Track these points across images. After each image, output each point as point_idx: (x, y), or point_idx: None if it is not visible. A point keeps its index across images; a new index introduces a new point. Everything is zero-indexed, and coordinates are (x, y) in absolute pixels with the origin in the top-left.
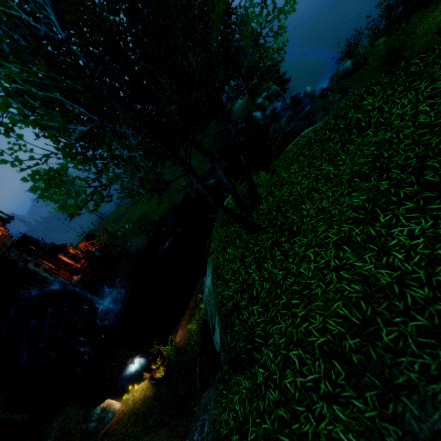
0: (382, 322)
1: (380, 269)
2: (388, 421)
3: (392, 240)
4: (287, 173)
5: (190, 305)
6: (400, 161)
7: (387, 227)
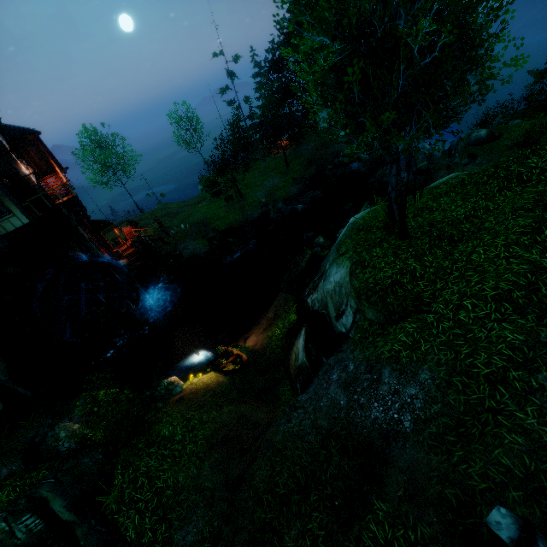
0: (542, 284)
1: (543, 259)
2: (543, 326)
3: None
4: (436, 203)
5: (267, 316)
6: None
7: None
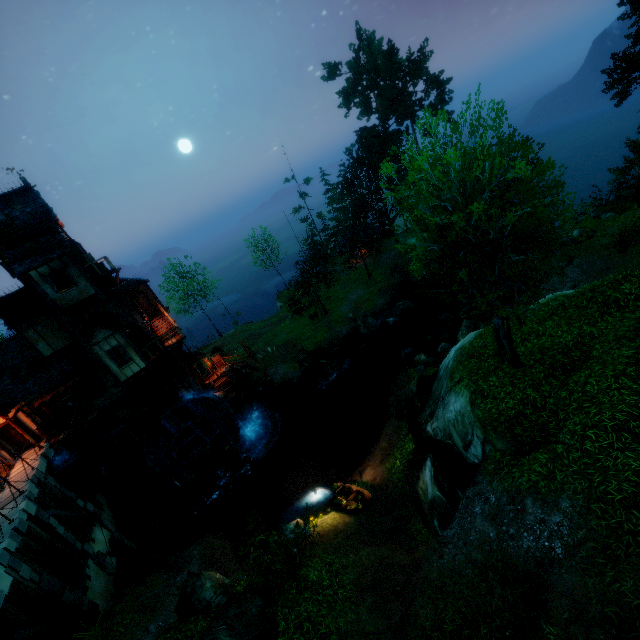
0: None
1: None
2: None
3: None
4: (542, 327)
5: (381, 446)
6: None
7: None
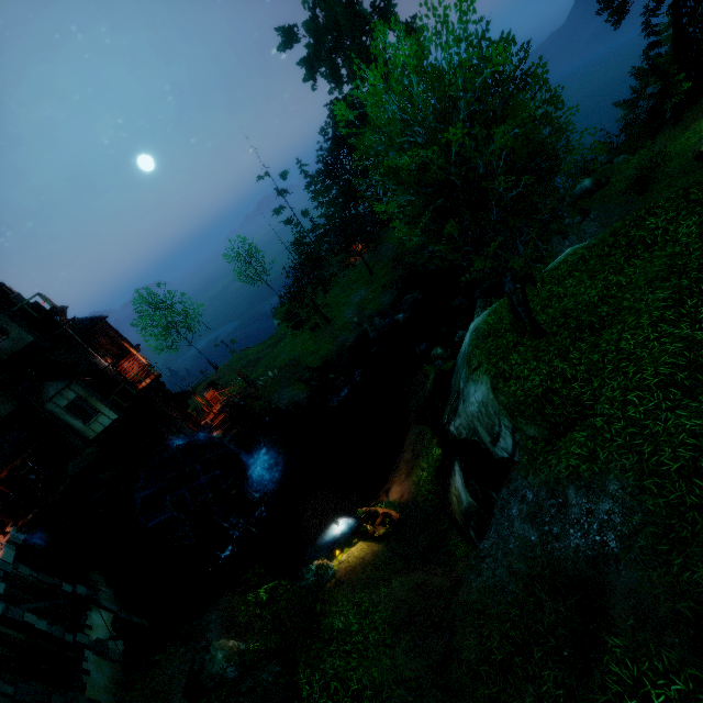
0: None
1: (695, 332)
2: None
3: (700, 314)
4: (562, 288)
5: (405, 458)
6: (695, 266)
7: (695, 307)
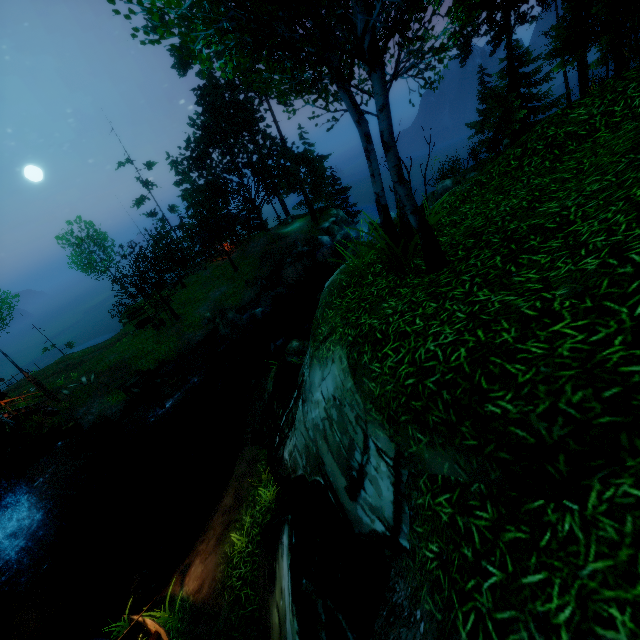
0: None
1: None
2: None
3: None
4: (457, 215)
5: (223, 505)
6: None
7: None
